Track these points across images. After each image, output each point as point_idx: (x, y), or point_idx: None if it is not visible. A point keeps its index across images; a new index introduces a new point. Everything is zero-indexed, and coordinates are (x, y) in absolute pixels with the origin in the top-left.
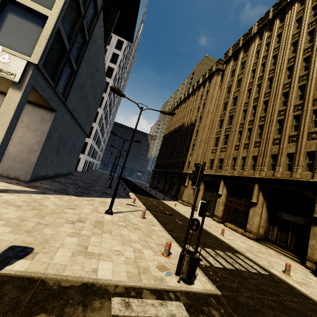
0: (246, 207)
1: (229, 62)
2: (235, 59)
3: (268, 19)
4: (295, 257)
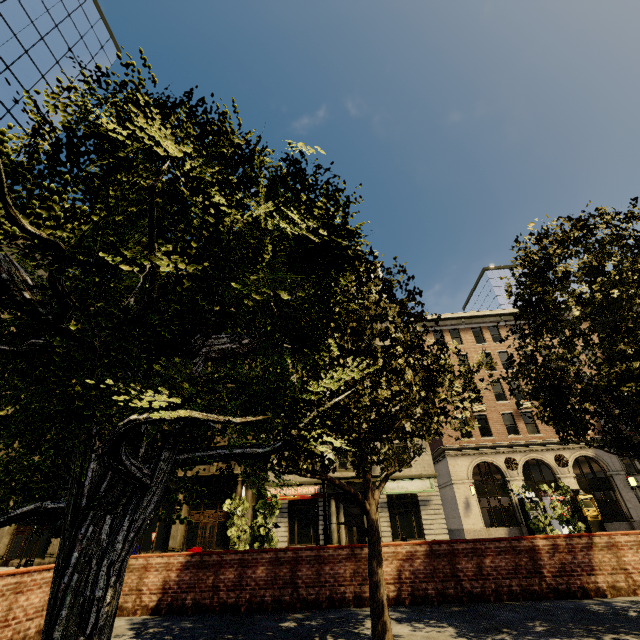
0: None
1: None
2: None
3: None
4: None
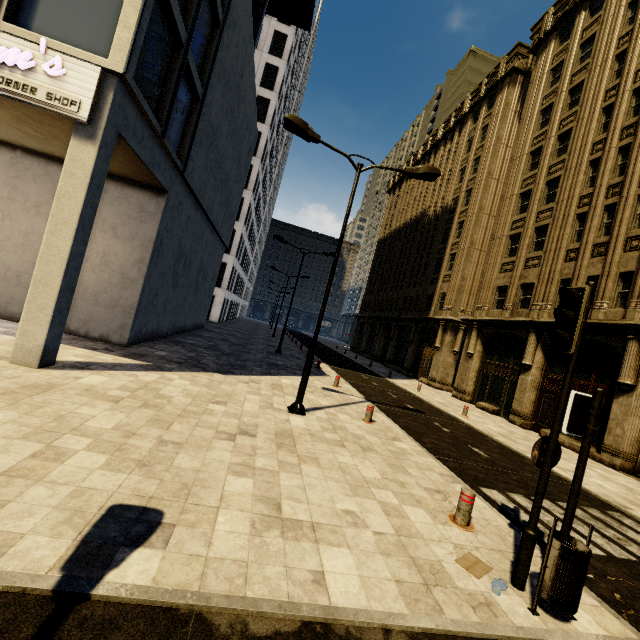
0: None
1: (545, 47)
2: (562, 36)
3: None
4: None
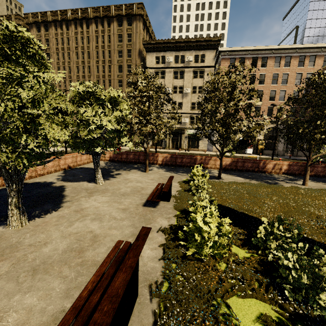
0: None
1: (32, 27)
2: (37, 28)
3: (59, 20)
4: None
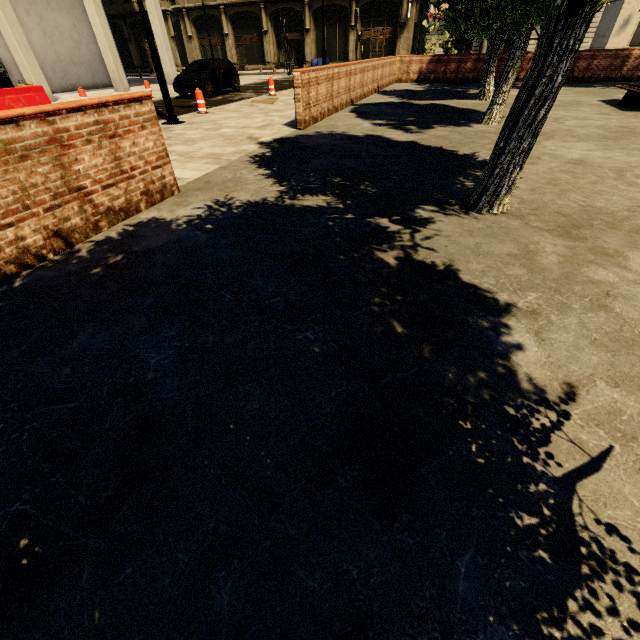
0: (258, 40)
1: None
2: None
3: None
4: (300, 67)
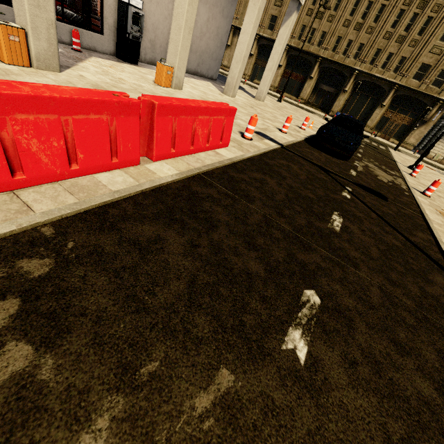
0: (301, 79)
1: None
2: None
3: None
4: (322, 111)
